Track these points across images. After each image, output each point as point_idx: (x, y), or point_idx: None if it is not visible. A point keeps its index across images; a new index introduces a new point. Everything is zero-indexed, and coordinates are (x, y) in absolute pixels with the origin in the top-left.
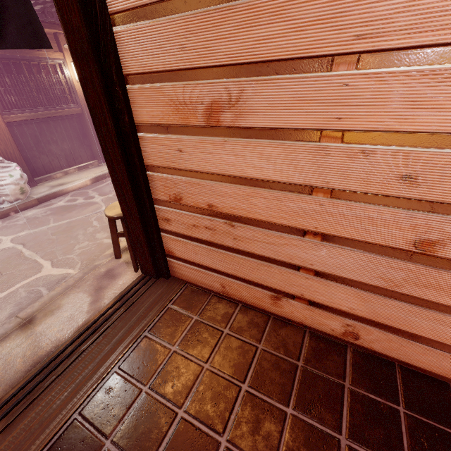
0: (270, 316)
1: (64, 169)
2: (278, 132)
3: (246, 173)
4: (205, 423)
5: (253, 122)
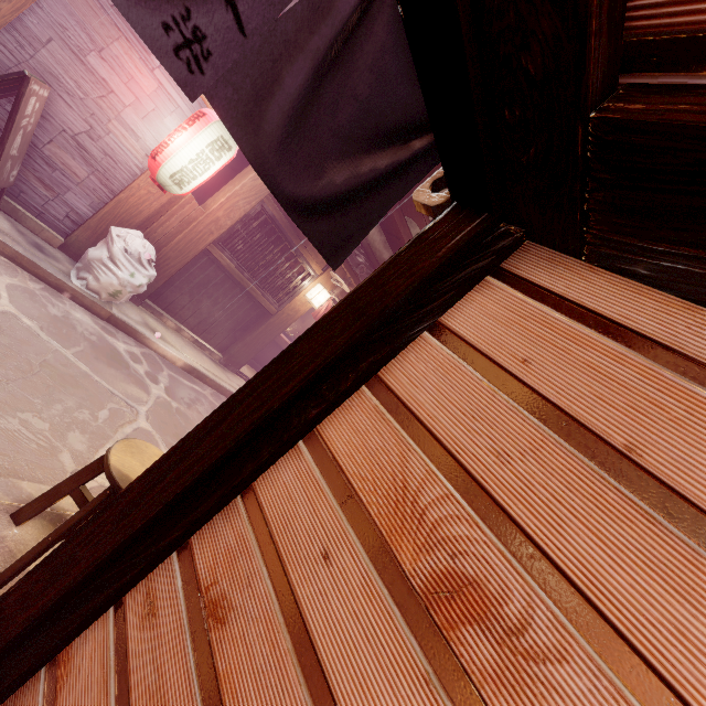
0: None
1: (184, 325)
2: None
3: None
4: None
5: None
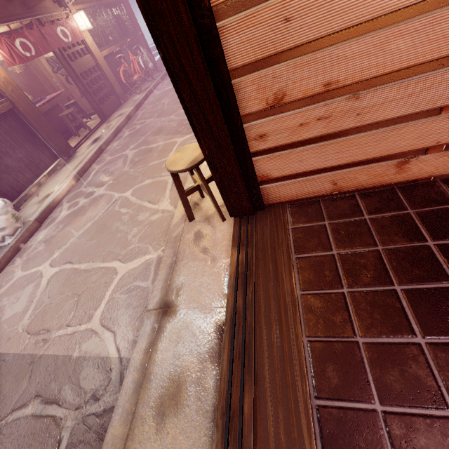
0: (393, 187)
1: (34, 182)
2: None
3: (389, 5)
4: (426, 282)
5: None
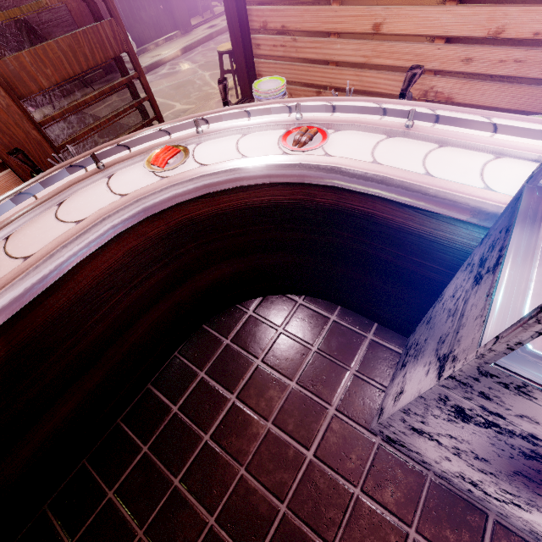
0: None
1: (154, 41)
2: None
3: None
4: None
5: None
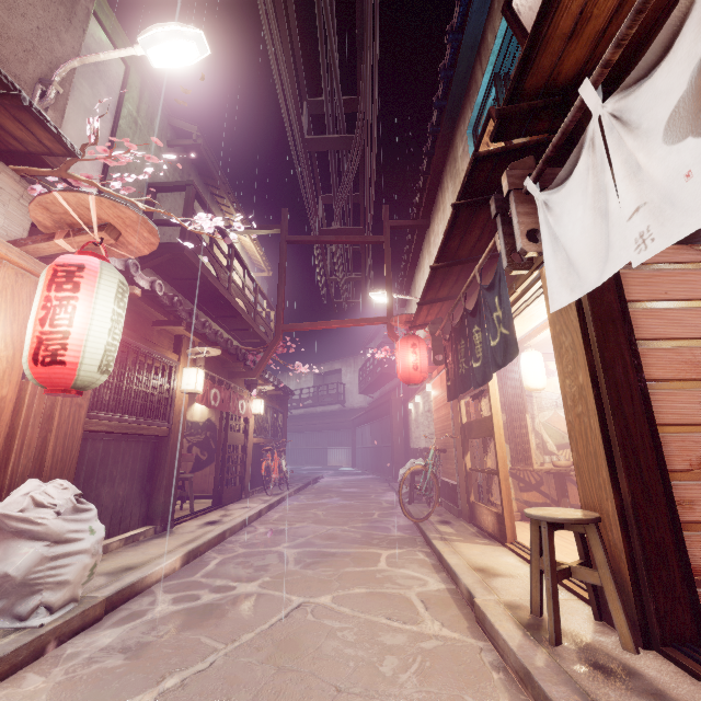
0: None
1: None
2: None
3: None
4: None
5: None
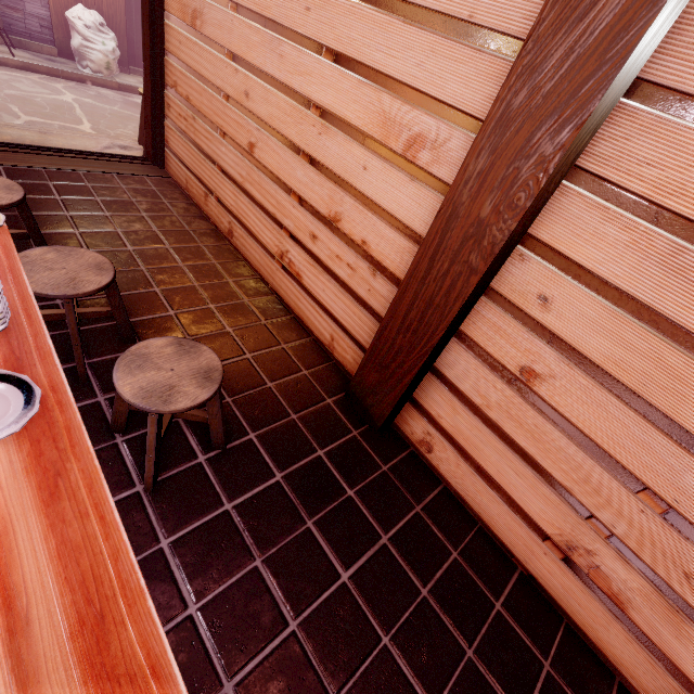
0: (203, 214)
1: None
2: (214, 44)
3: (202, 72)
4: (106, 207)
5: (206, 33)
